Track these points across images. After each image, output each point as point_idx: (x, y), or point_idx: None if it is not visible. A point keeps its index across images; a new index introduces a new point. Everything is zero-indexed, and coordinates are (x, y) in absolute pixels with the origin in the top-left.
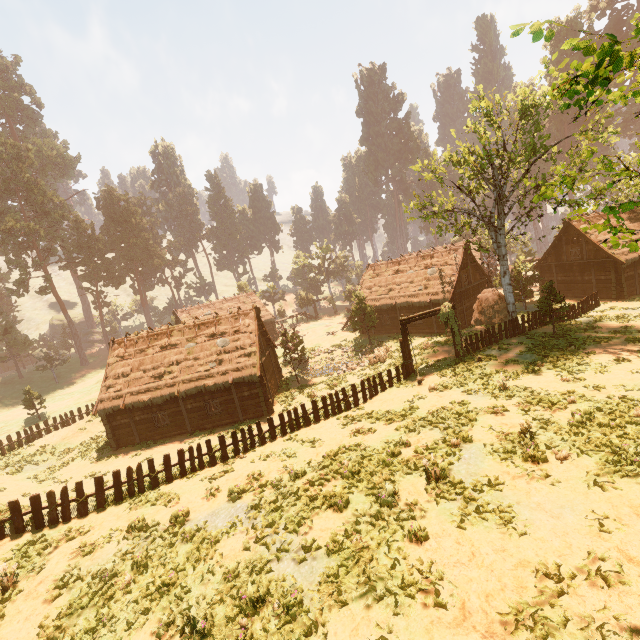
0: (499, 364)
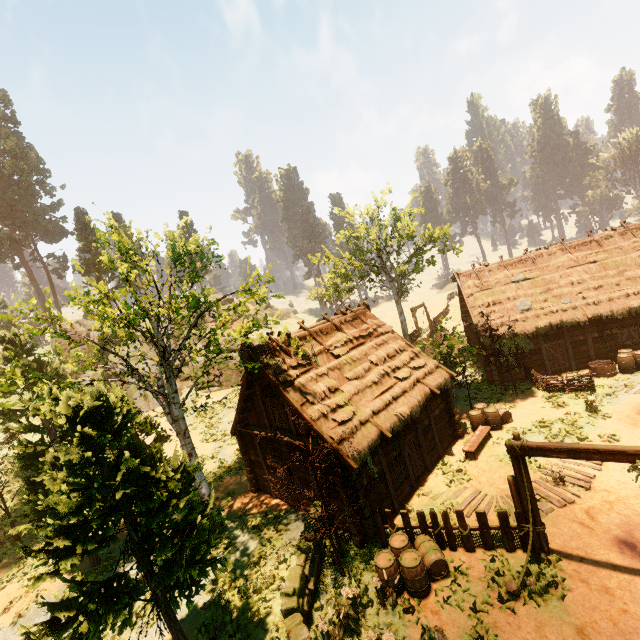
0: None
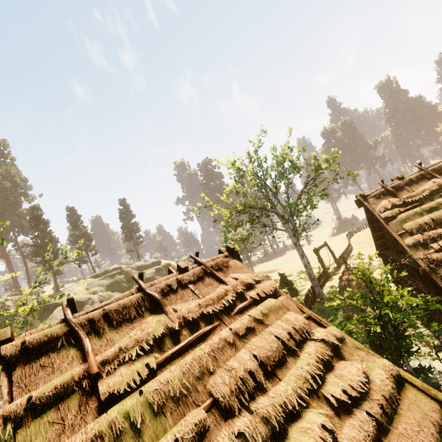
0: (307, 283)
